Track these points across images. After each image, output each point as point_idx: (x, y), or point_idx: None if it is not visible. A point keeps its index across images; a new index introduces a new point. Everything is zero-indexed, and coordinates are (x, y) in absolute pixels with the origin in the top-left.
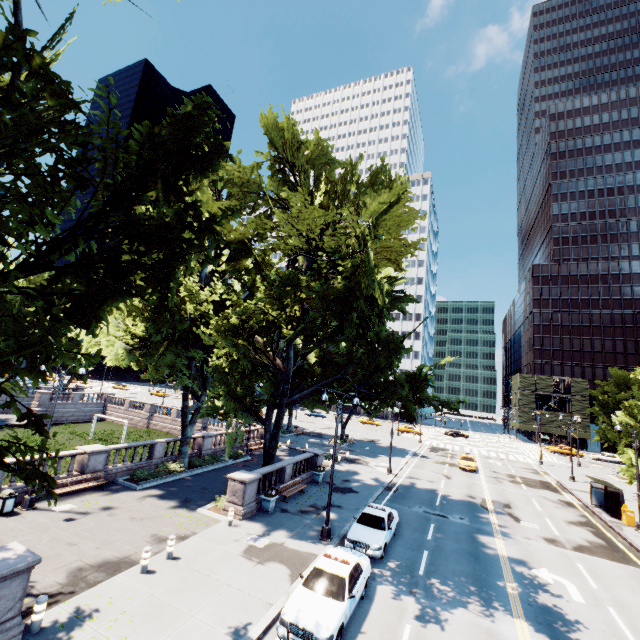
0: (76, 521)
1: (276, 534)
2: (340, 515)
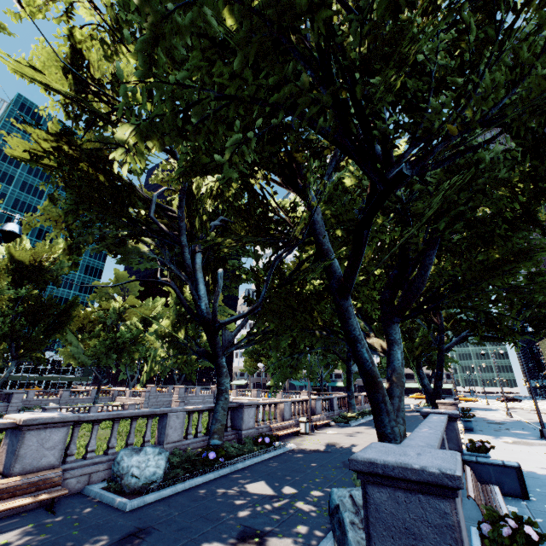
0: (356, 436)
1: (505, 438)
2: (527, 431)
